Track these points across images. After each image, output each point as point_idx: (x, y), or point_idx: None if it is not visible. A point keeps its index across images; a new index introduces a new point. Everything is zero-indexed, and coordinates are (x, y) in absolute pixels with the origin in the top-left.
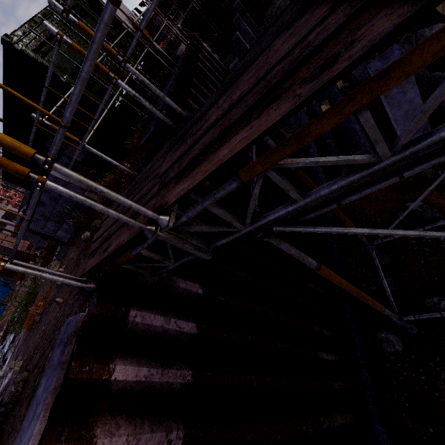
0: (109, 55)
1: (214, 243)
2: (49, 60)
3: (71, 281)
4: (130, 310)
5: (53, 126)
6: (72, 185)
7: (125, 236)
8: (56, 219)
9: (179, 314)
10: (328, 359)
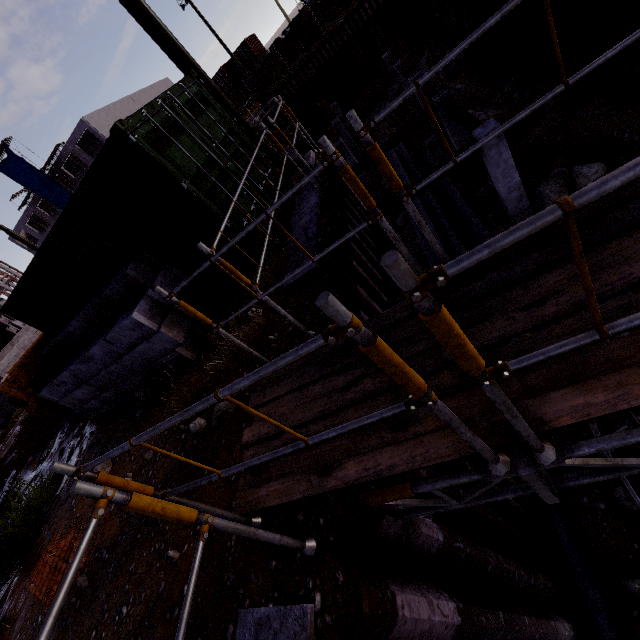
0: (393, 186)
1: (575, 479)
2: (167, 158)
3: (288, 540)
4: (395, 594)
5: (223, 261)
6: (162, 336)
7: (395, 458)
8: (99, 383)
9: (429, 586)
10: (566, 633)
